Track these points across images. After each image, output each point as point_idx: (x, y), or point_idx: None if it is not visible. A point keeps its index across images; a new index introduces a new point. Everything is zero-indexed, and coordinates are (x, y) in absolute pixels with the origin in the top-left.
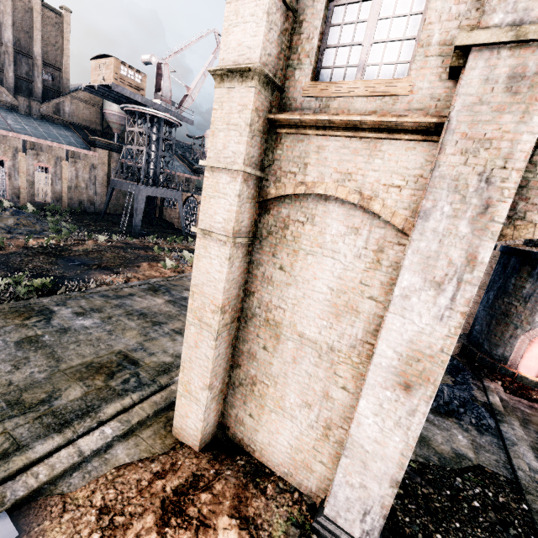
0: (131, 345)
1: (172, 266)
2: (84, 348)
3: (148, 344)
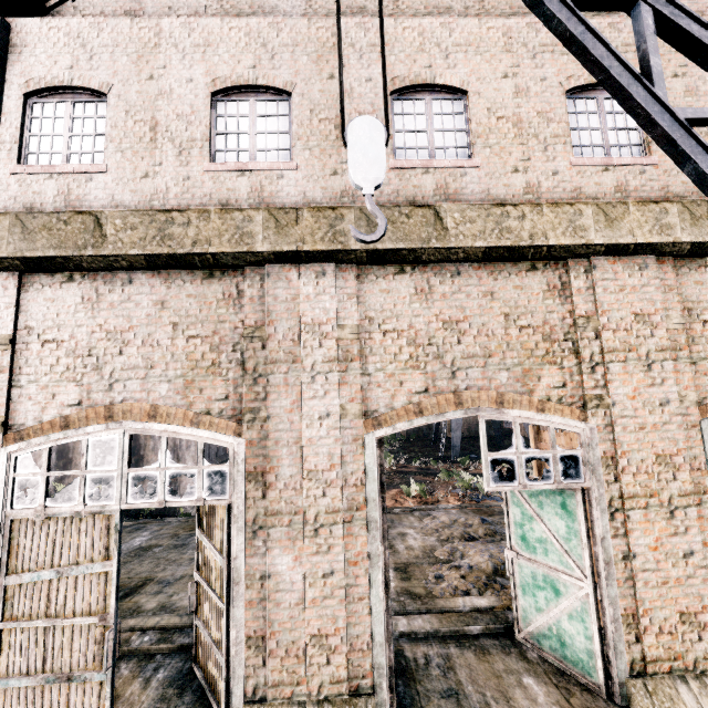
0: (175, 575)
1: (419, 492)
2: (147, 565)
3: (185, 579)
